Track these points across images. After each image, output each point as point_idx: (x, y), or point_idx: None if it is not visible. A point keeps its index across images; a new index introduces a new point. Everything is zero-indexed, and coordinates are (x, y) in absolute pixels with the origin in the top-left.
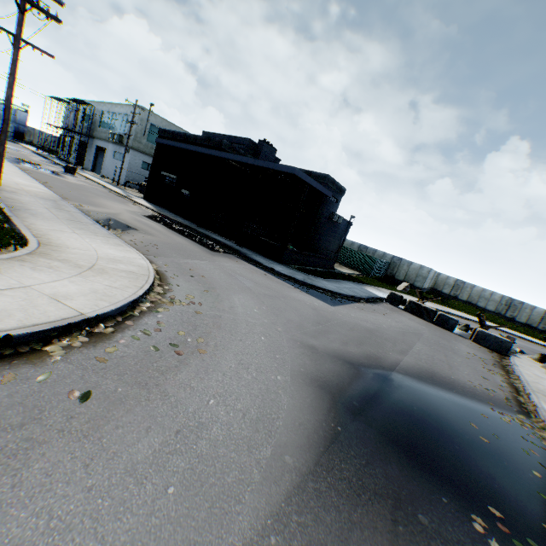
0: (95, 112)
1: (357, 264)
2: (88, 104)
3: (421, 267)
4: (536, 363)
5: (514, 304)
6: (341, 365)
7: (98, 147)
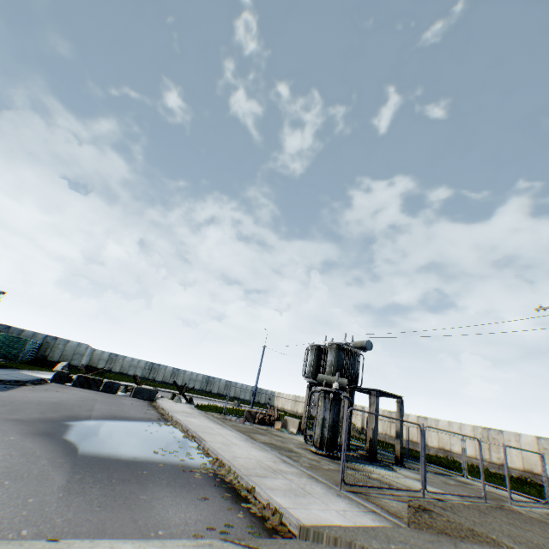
0: None
1: None
2: None
3: (80, 344)
4: (171, 400)
5: (155, 367)
6: (53, 424)
7: None
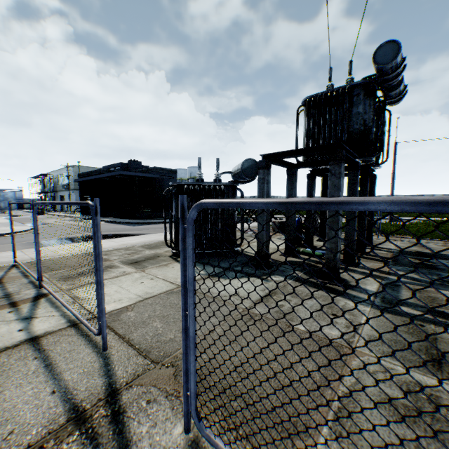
0: (55, 177)
1: None
2: (49, 174)
3: None
4: None
5: None
6: (84, 234)
7: (61, 196)
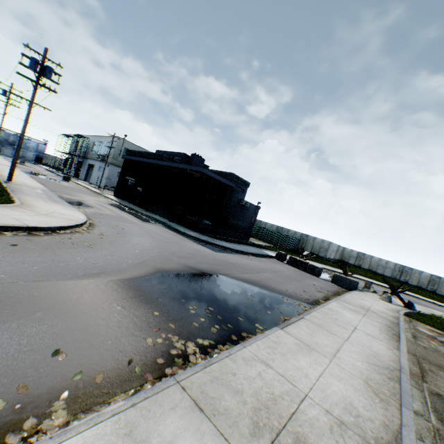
0: (90, 142)
1: (271, 239)
2: (85, 137)
3: (322, 241)
4: (378, 297)
5: (405, 270)
6: (182, 266)
7: (90, 164)
